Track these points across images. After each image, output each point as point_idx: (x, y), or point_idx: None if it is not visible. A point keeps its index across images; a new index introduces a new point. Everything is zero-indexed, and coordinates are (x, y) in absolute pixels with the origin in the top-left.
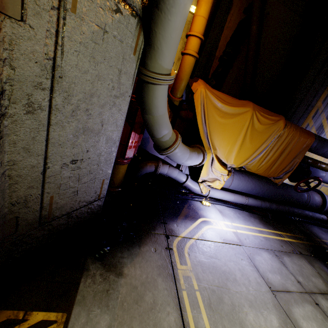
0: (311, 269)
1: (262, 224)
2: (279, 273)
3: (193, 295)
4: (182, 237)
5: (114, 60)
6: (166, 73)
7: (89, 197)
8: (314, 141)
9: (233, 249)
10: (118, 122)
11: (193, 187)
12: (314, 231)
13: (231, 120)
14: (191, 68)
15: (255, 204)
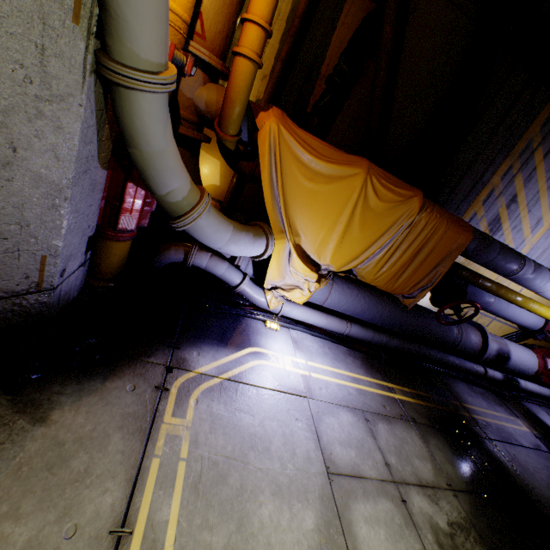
0: (420, 447)
1: (364, 368)
2: (357, 447)
3: (171, 467)
4: (198, 373)
5: (19, 23)
6: (150, 70)
7: (12, 283)
8: (472, 240)
9: (288, 402)
10: (59, 151)
11: (255, 296)
12: (457, 390)
13: (327, 187)
14: (248, 82)
15: (362, 336)
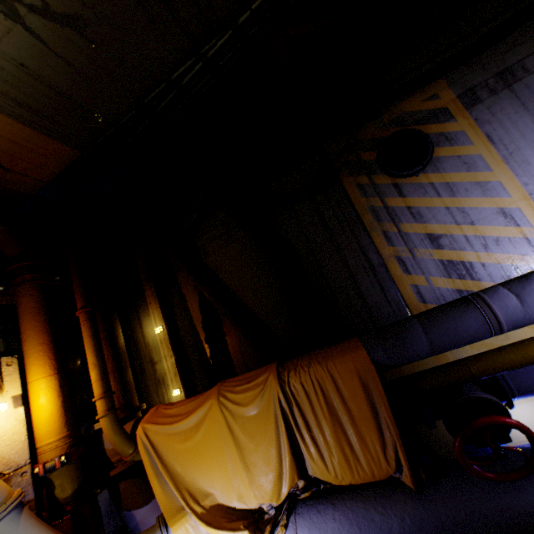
0: None
1: None
2: None
3: None
4: None
5: None
6: None
7: None
8: (372, 352)
9: None
10: None
11: None
12: None
13: (199, 434)
14: (109, 426)
15: None
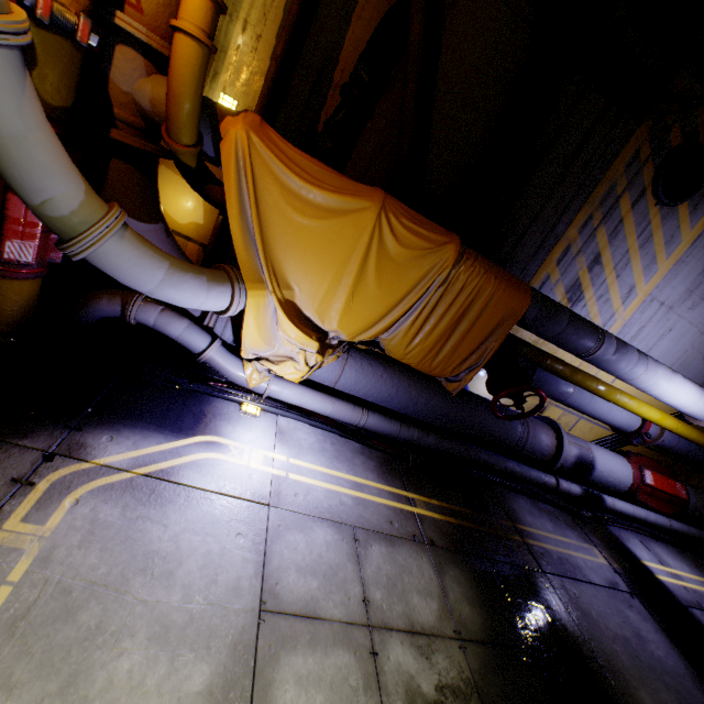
0: (429, 579)
1: (378, 472)
2: (326, 576)
3: None
4: (99, 465)
5: None
6: None
7: None
8: (531, 306)
9: (235, 511)
10: None
11: (228, 368)
12: (513, 507)
13: (325, 224)
14: (195, 69)
15: (384, 430)
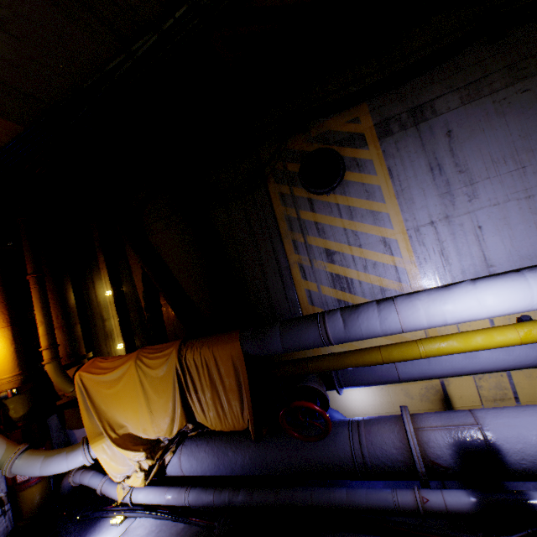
0: None
1: None
2: None
3: None
4: None
5: None
6: None
7: None
8: (244, 344)
9: None
10: None
11: (111, 493)
12: None
13: (120, 385)
14: (53, 370)
15: (203, 502)
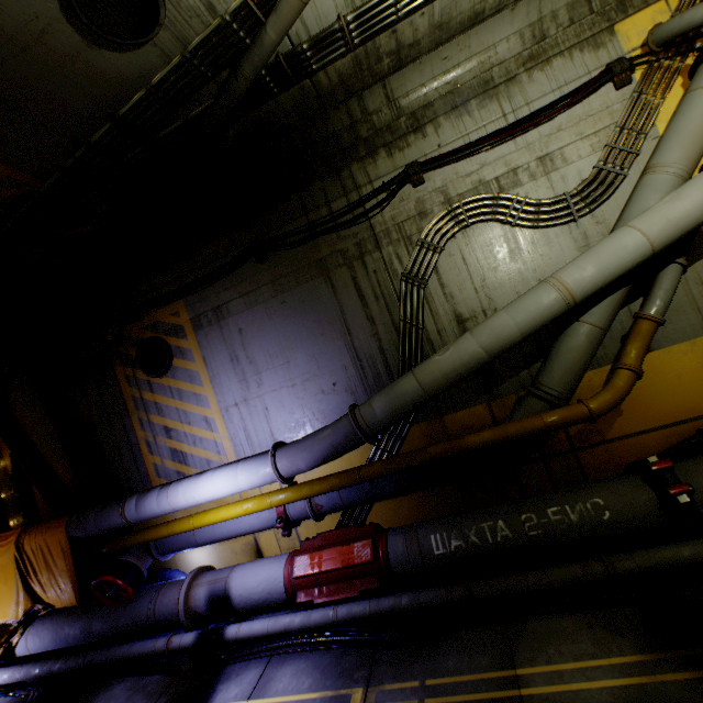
0: None
1: None
2: None
3: None
4: None
5: None
6: None
7: None
8: (70, 528)
9: None
10: None
11: None
12: (95, 699)
13: None
14: None
15: (31, 674)
